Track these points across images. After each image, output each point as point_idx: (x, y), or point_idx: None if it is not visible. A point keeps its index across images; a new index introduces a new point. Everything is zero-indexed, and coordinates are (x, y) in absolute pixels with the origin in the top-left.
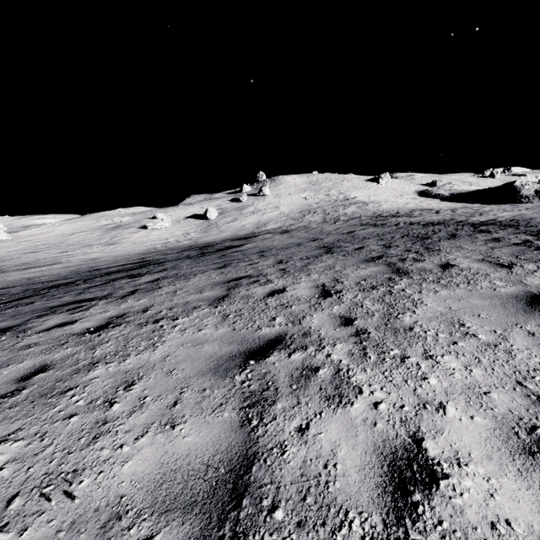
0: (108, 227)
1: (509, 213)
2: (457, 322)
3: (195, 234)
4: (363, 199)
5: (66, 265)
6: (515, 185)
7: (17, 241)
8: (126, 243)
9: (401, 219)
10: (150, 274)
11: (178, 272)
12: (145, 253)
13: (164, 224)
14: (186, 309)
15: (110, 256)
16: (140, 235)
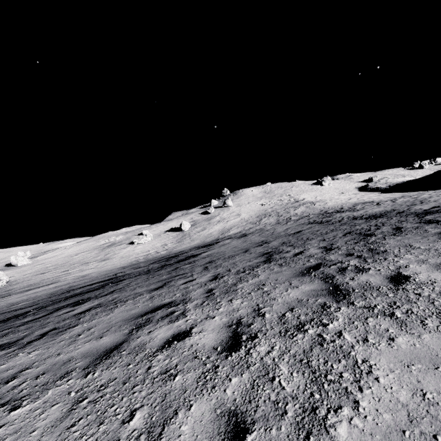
0: (105, 245)
1: None
2: None
3: (171, 245)
4: (310, 200)
5: (58, 284)
6: None
7: (34, 265)
8: (115, 258)
9: (344, 214)
10: (94, 299)
11: (118, 295)
12: (125, 267)
13: (147, 238)
14: (53, 377)
15: (99, 271)
16: (128, 250)
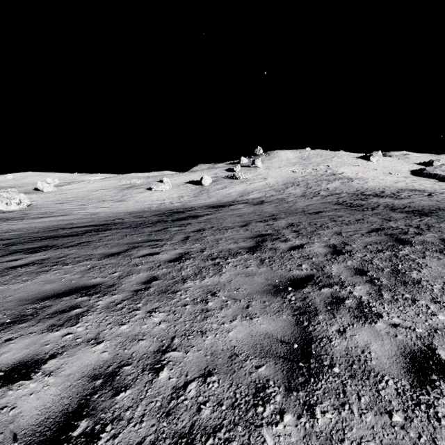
0: (124, 186)
1: None
2: None
3: (187, 198)
4: (350, 175)
5: (67, 218)
6: None
7: (57, 193)
8: (131, 201)
9: (383, 201)
10: (52, 250)
11: (73, 252)
12: (133, 212)
13: (165, 187)
14: None
15: (110, 212)
16: (144, 195)
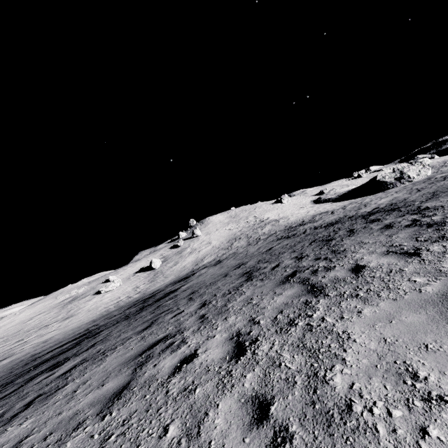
0: (65, 302)
1: (385, 199)
2: (405, 371)
3: (143, 286)
4: (274, 218)
5: (14, 357)
6: (378, 178)
7: None
8: (81, 313)
9: (307, 226)
10: (74, 358)
11: (102, 346)
12: (96, 320)
13: (115, 284)
14: (65, 432)
15: (64, 331)
16: (94, 301)
